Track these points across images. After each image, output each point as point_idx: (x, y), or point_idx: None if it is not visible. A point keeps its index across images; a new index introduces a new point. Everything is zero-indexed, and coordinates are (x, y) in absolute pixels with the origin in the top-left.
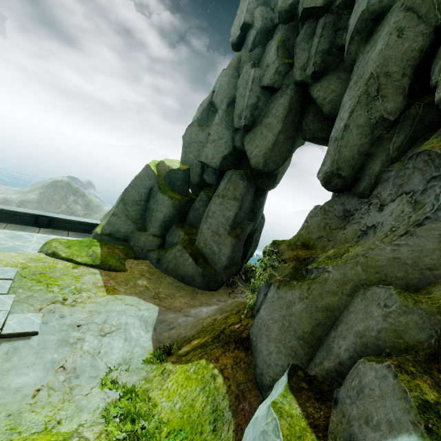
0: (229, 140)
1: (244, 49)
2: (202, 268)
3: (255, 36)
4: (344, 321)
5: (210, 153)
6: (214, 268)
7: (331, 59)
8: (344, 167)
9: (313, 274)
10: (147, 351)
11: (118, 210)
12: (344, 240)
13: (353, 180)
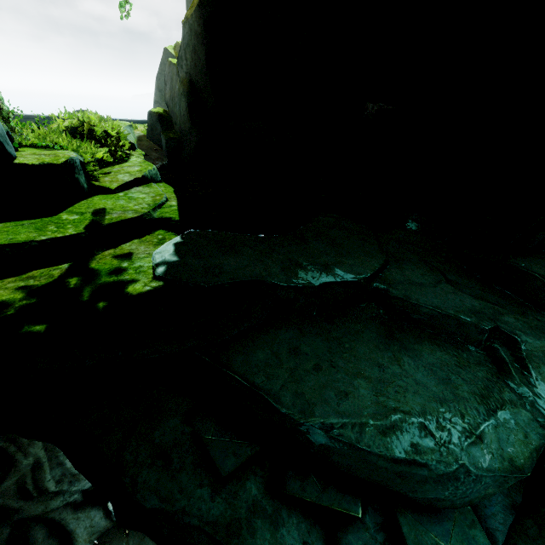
0: None
1: None
2: None
3: None
4: None
5: None
6: None
7: None
8: None
9: None
10: None
11: (157, 98)
12: None
13: None
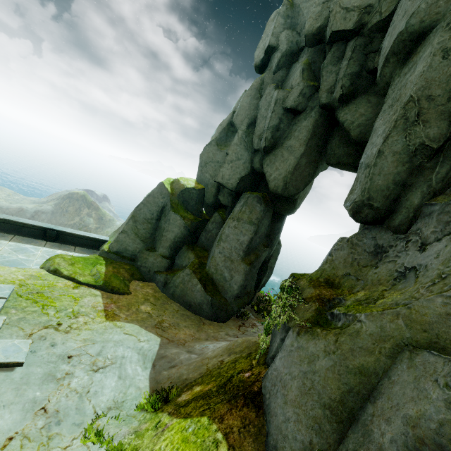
0: (247, 161)
1: (268, 71)
2: (211, 296)
3: (280, 58)
4: (385, 393)
5: (227, 173)
6: (224, 296)
7: (360, 82)
8: (377, 197)
9: (341, 321)
10: (143, 393)
11: (128, 227)
12: (377, 281)
13: (386, 212)
